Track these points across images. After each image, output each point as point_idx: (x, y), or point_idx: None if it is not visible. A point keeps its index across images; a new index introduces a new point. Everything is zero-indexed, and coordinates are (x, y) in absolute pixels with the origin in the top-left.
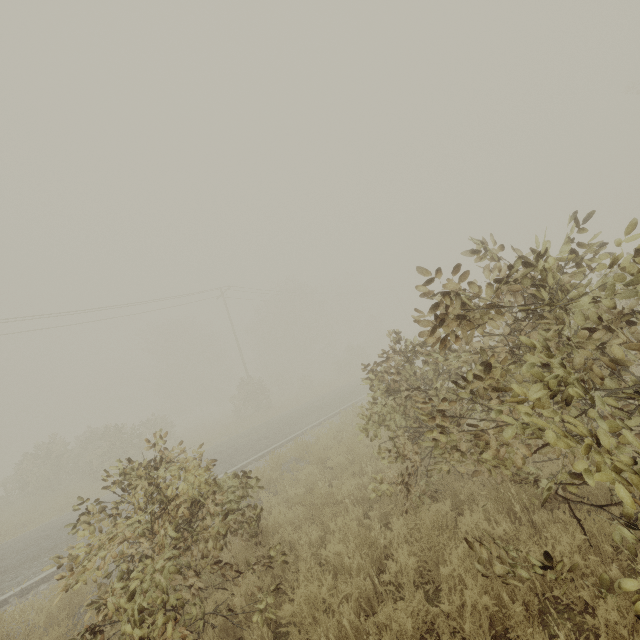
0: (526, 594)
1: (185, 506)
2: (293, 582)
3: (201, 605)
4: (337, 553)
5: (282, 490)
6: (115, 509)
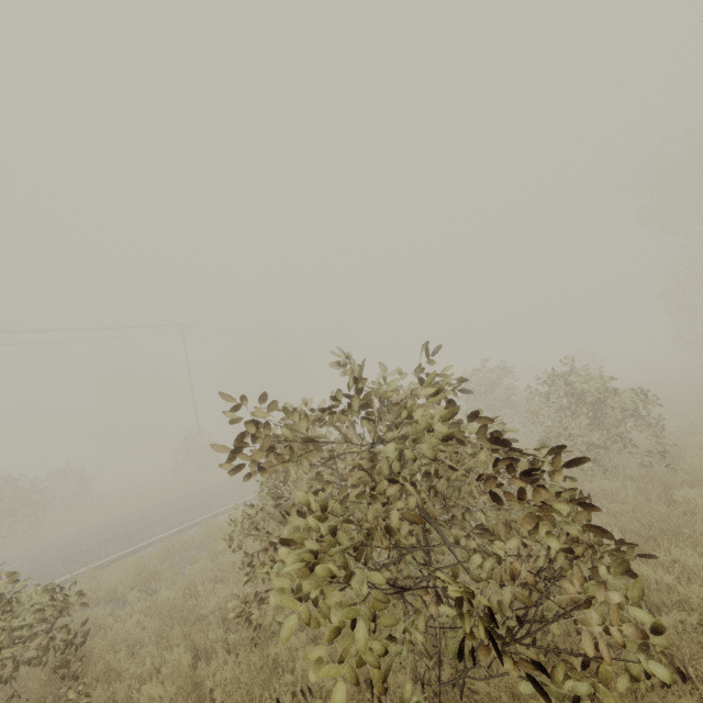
0: None
1: None
2: None
3: None
4: (153, 697)
5: (160, 589)
6: None
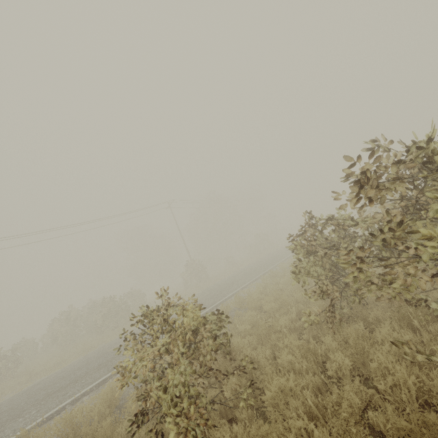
0: (437, 376)
1: (189, 332)
2: (263, 380)
3: (206, 396)
4: (288, 361)
5: (233, 328)
6: (141, 338)
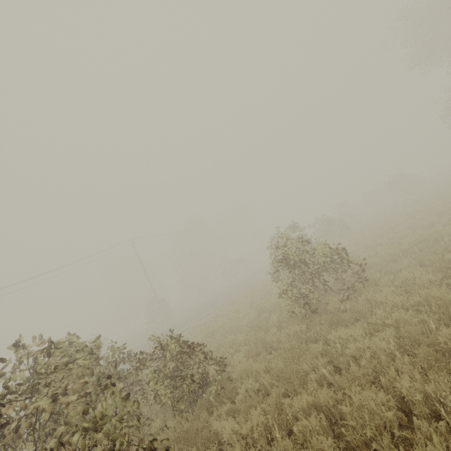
0: None
1: None
2: None
3: None
4: None
5: None
6: None
